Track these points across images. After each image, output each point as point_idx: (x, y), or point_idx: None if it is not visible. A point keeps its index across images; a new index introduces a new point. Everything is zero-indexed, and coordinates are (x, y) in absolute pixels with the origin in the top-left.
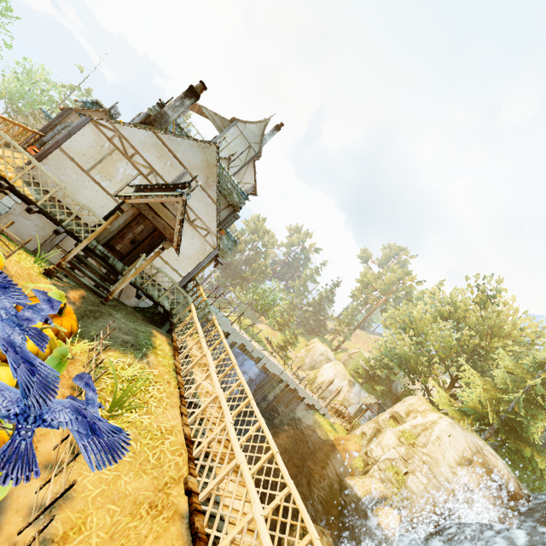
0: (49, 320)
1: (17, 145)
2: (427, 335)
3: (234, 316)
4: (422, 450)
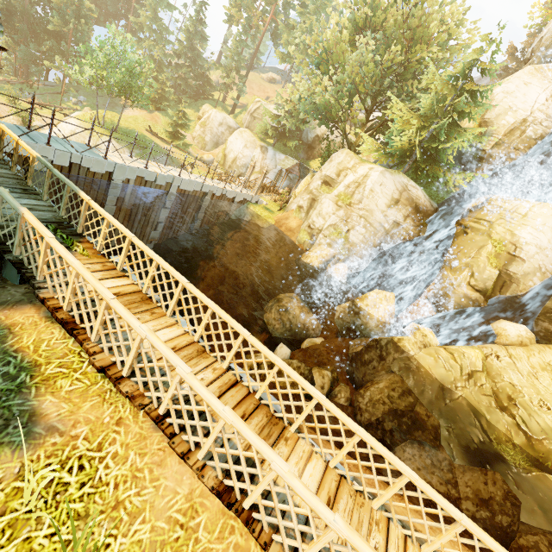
0: None
1: None
2: (344, 66)
3: (87, 116)
4: (359, 207)
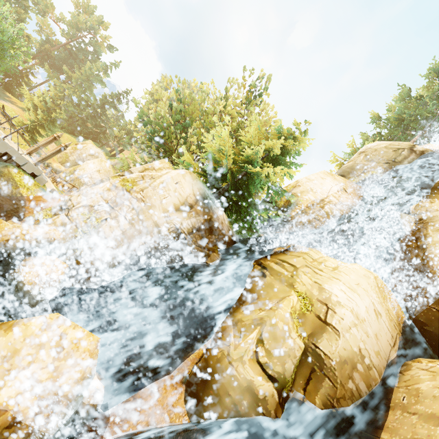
0: None
1: None
2: (193, 120)
3: None
4: (138, 196)
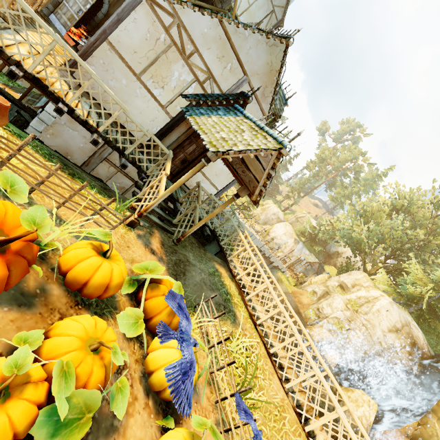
0: (196, 344)
1: (71, 50)
2: (379, 223)
3: None
4: (364, 317)
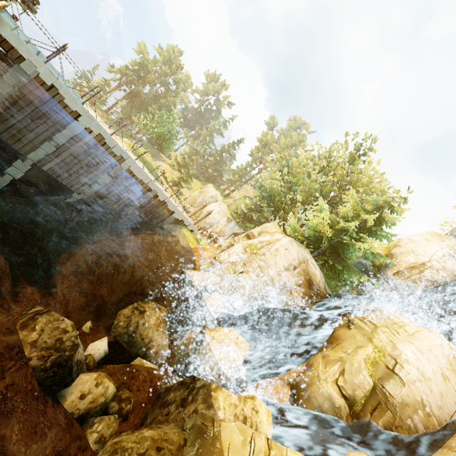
0: None
1: None
2: (298, 181)
3: (129, 143)
4: (260, 258)
